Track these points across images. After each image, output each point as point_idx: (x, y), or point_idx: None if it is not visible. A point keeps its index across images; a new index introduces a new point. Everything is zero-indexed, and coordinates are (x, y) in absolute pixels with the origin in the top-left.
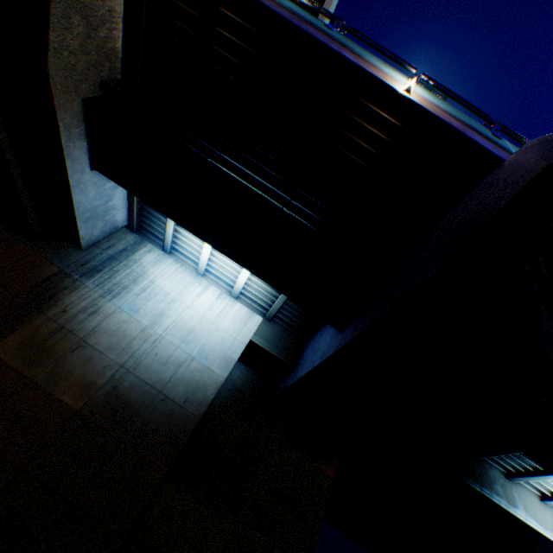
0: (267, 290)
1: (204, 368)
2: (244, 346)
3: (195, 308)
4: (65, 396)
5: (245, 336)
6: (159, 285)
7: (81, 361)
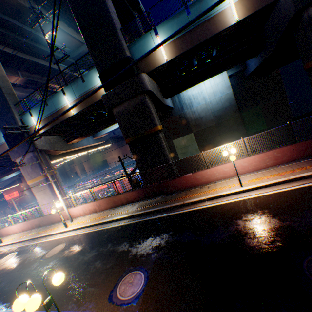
0: None
1: (225, 95)
2: (228, 80)
3: (207, 88)
4: (210, 125)
5: (225, 77)
6: (194, 94)
7: (205, 120)
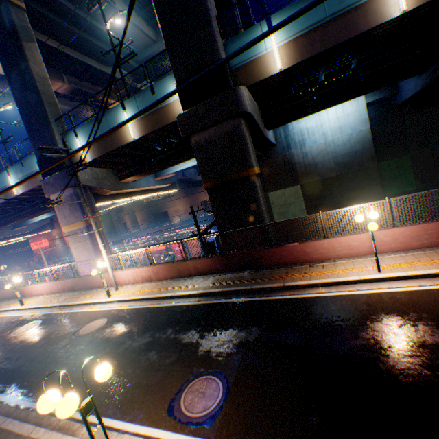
0: None
1: (358, 133)
2: (365, 110)
3: (331, 119)
4: (328, 176)
5: (362, 106)
6: (309, 127)
7: (321, 168)
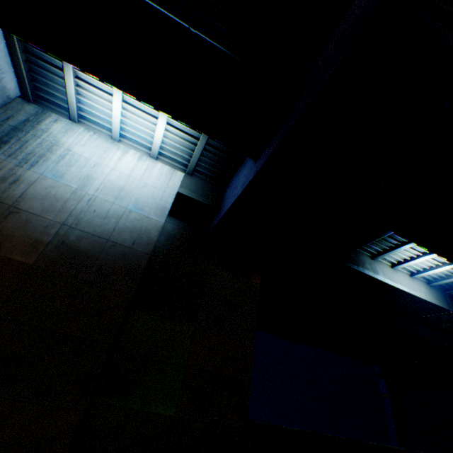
0: (184, 146)
1: (143, 218)
2: (173, 197)
3: (120, 170)
4: (13, 255)
5: (173, 189)
6: (77, 152)
7: (19, 225)
